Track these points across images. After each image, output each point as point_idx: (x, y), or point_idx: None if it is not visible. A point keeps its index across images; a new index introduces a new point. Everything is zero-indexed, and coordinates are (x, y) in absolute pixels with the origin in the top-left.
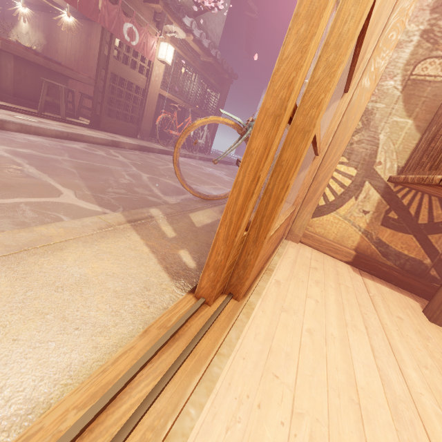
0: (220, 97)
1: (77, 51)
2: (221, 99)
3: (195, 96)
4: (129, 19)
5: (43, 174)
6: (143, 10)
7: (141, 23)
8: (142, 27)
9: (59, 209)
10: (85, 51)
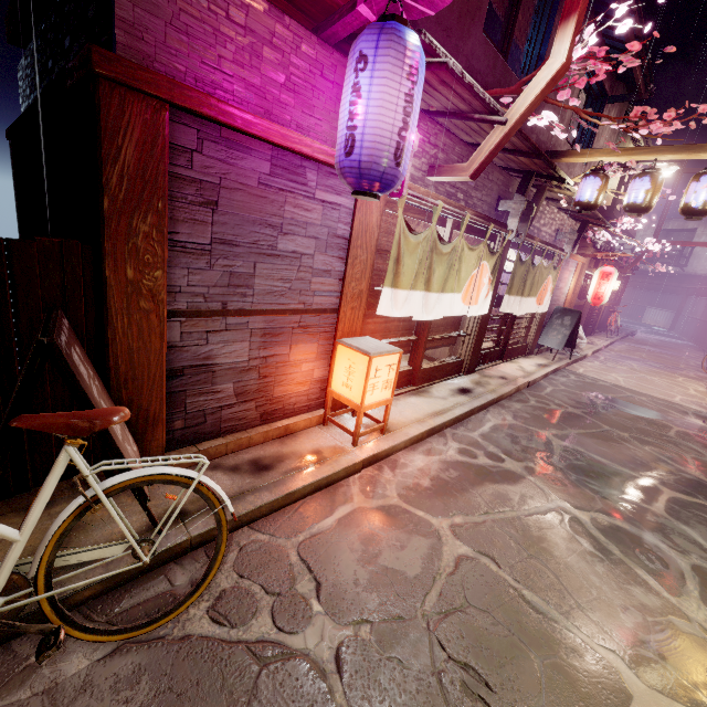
0: (623, 286)
1: None
2: (624, 287)
3: (614, 295)
4: None
5: (659, 371)
6: None
7: None
8: None
9: (689, 381)
10: None
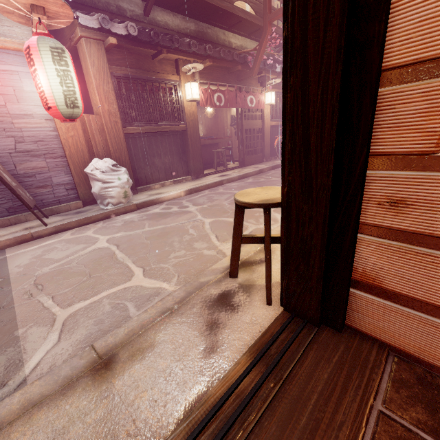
0: None
1: (209, 123)
2: None
3: None
4: (249, 94)
5: None
6: (252, 82)
7: (253, 91)
8: (255, 93)
9: None
10: (214, 121)
